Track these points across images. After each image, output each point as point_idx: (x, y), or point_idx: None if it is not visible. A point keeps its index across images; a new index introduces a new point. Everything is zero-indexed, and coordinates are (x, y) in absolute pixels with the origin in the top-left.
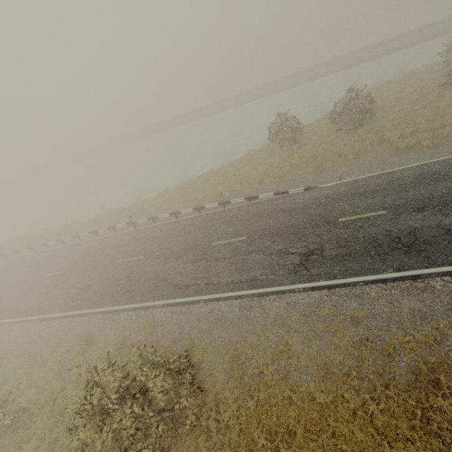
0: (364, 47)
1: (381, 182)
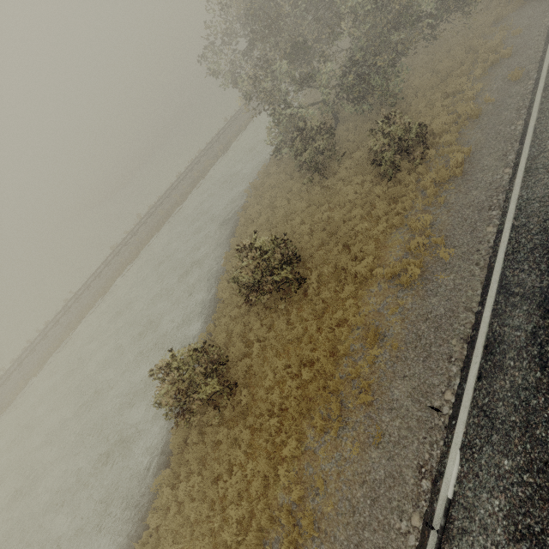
0: (165, 191)
1: (530, 378)
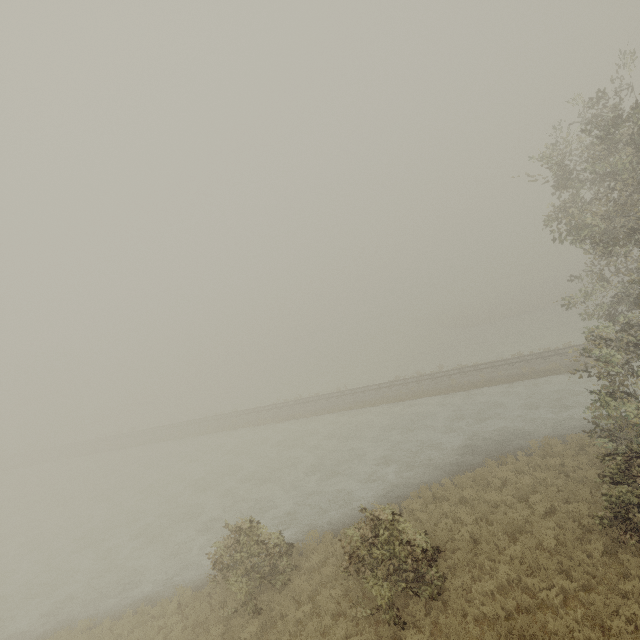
0: (482, 363)
1: None
